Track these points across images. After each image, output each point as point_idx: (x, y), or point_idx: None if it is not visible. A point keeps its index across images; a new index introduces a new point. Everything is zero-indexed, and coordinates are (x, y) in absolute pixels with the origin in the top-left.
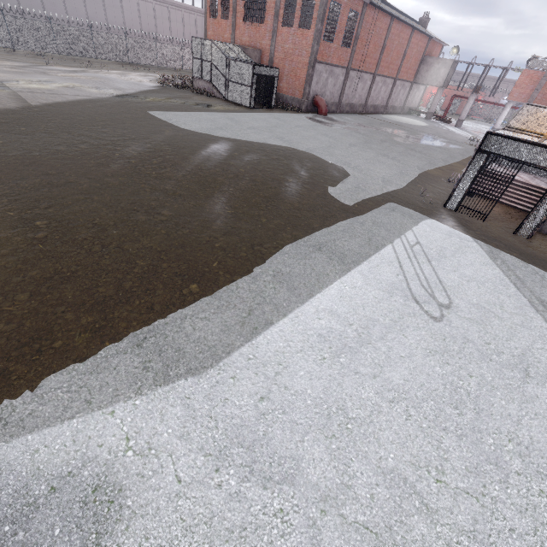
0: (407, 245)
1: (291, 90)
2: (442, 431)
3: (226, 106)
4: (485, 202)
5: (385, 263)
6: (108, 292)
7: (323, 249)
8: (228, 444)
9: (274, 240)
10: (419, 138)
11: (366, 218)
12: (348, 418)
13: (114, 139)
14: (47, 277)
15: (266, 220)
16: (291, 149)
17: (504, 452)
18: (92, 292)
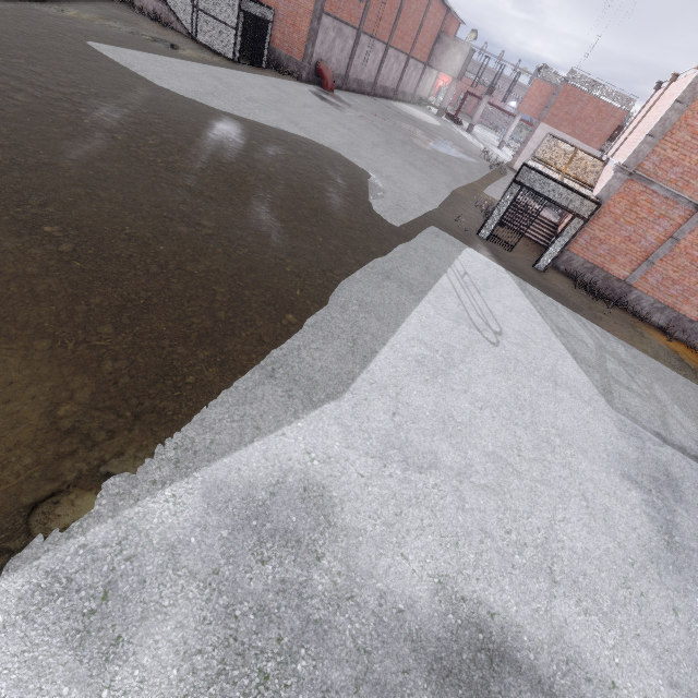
0: (458, 275)
1: (286, 44)
2: (515, 425)
3: (198, 51)
4: (513, 234)
5: (446, 293)
6: (206, 323)
7: (392, 278)
8: (384, 448)
9: (342, 265)
10: (437, 143)
11: (417, 243)
12: (457, 423)
13: (65, 91)
14: (118, 305)
15: (322, 241)
16: (313, 143)
17: (551, 435)
18: (187, 324)
